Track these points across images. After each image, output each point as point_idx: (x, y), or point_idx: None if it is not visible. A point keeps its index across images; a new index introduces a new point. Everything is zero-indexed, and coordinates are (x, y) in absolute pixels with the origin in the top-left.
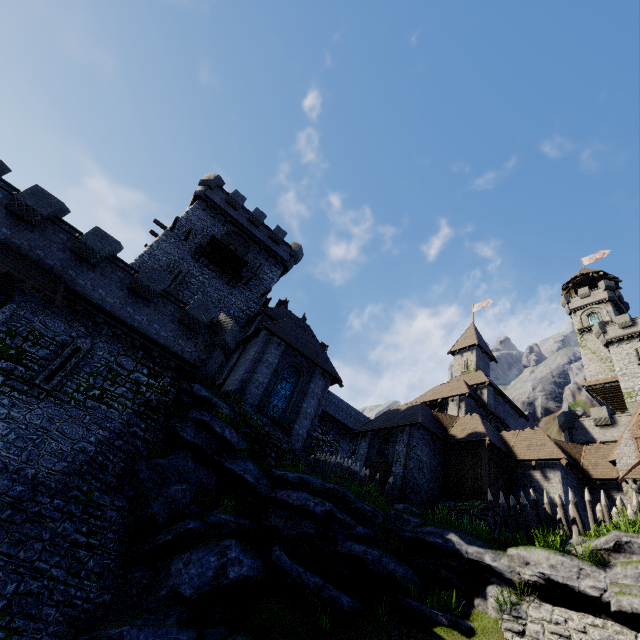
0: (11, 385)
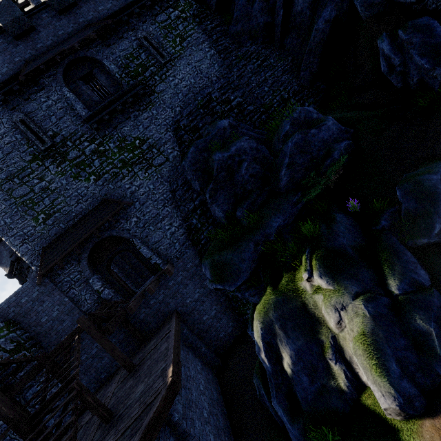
0: (161, 75)
